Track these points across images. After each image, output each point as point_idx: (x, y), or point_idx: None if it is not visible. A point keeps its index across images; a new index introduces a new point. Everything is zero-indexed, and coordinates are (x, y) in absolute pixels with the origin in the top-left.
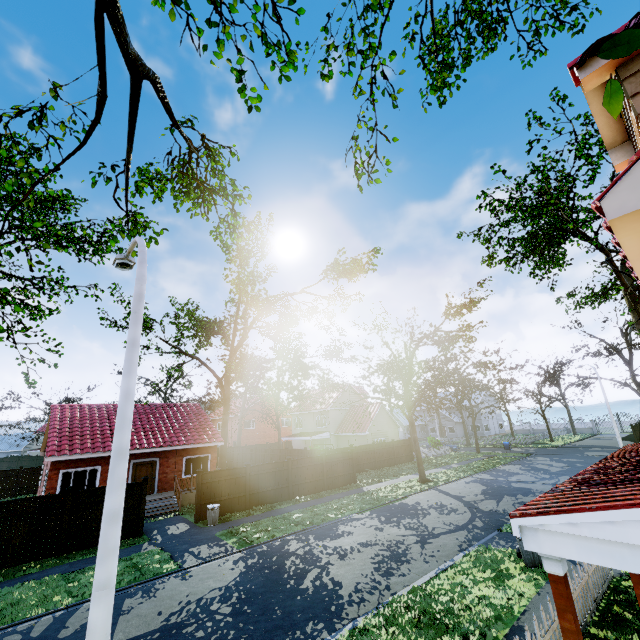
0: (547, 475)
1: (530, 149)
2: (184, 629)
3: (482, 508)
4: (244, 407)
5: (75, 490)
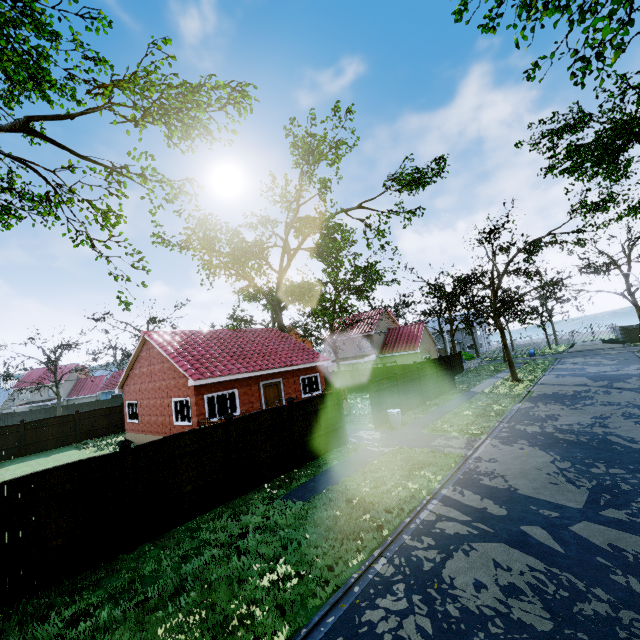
0: (615, 366)
1: None
2: (620, 488)
3: (628, 387)
4: (300, 334)
5: (221, 415)
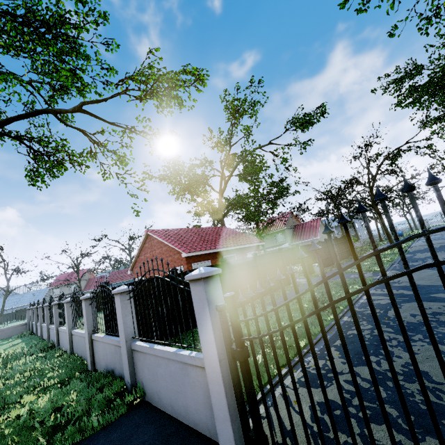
0: None
1: None
2: None
3: None
4: None
5: None
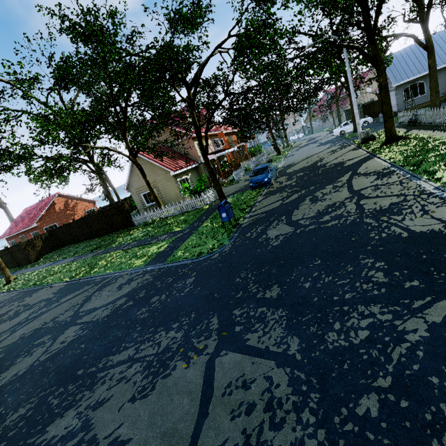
0: None
1: None
2: None
3: None
4: None
5: None
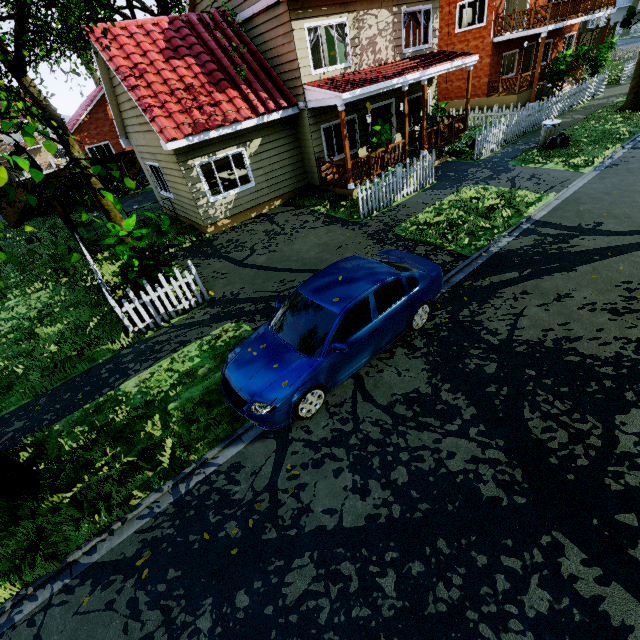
0: None
1: None
2: None
3: None
4: None
5: None
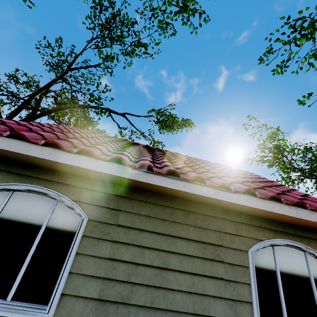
0: None
1: (253, 136)
2: None
3: None
4: None
5: None
